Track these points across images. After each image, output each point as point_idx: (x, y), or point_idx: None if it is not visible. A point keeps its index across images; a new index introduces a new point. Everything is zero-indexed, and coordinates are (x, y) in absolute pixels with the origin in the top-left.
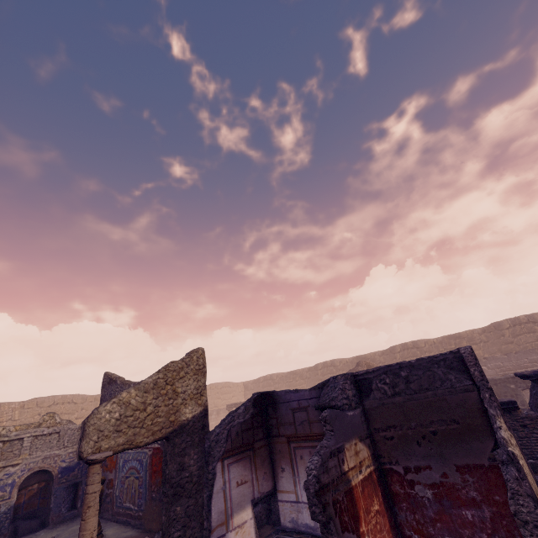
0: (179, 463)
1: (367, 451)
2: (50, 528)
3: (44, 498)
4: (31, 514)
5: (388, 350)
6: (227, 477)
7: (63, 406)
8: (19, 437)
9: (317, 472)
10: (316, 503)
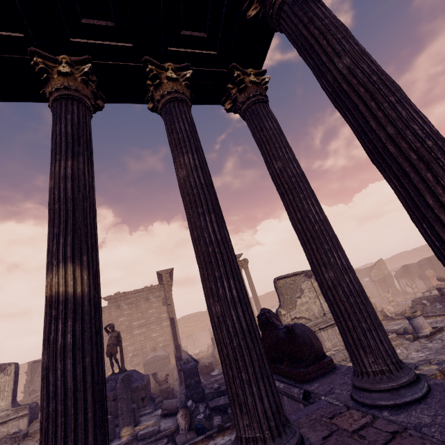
0: (389, 281)
1: (432, 271)
2: None
3: None
4: None
5: None
6: (402, 281)
7: None
8: None
9: (419, 274)
10: (420, 277)
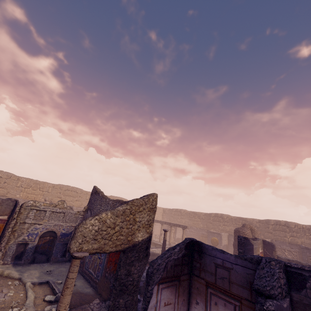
0: (127, 270)
1: None
2: (50, 263)
3: (50, 246)
4: (43, 251)
5: (264, 220)
6: (159, 297)
7: (71, 192)
8: (44, 210)
9: None
10: None
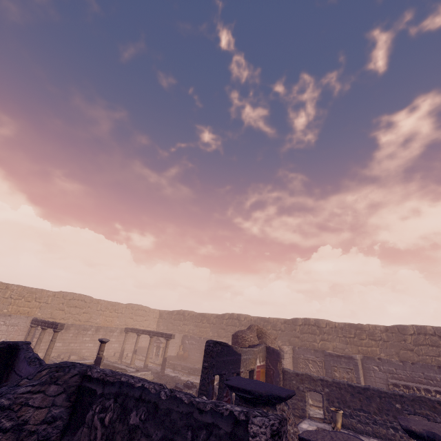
0: None
1: None
2: None
3: None
4: None
5: (291, 320)
6: None
7: None
8: None
9: None
10: None
